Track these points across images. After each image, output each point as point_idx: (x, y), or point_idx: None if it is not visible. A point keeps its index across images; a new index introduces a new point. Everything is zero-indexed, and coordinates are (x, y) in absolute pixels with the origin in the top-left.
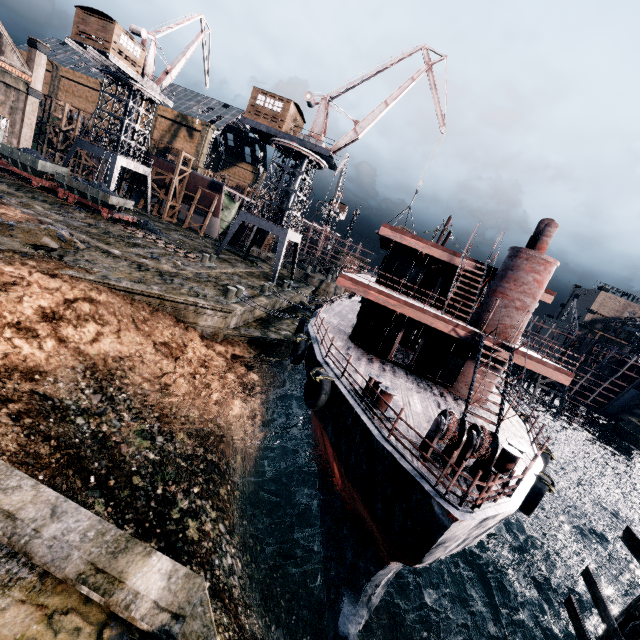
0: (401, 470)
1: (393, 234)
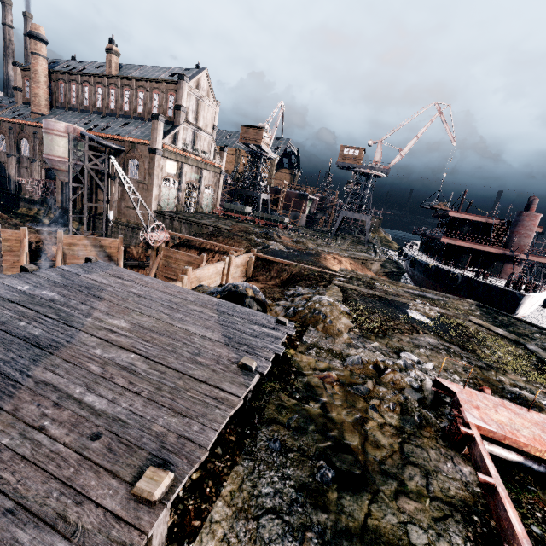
0: (503, 290)
1: (456, 214)
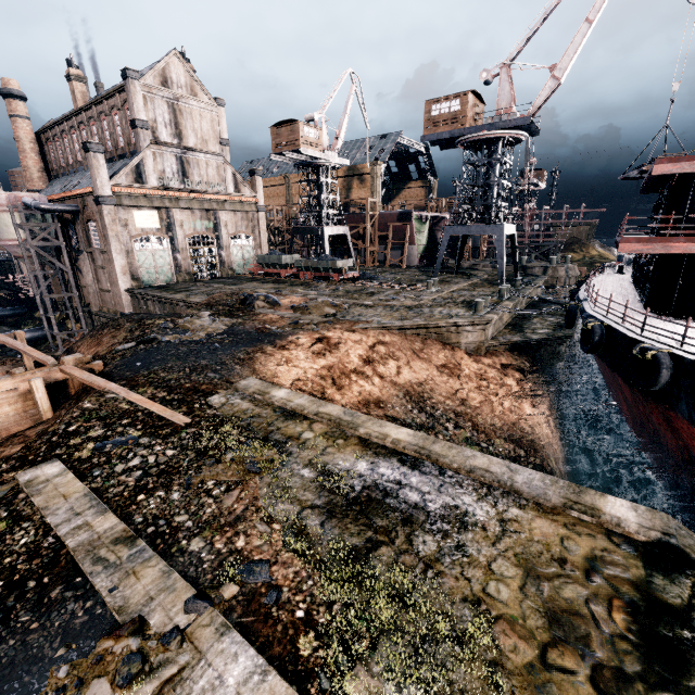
0: None
1: (676, 167)
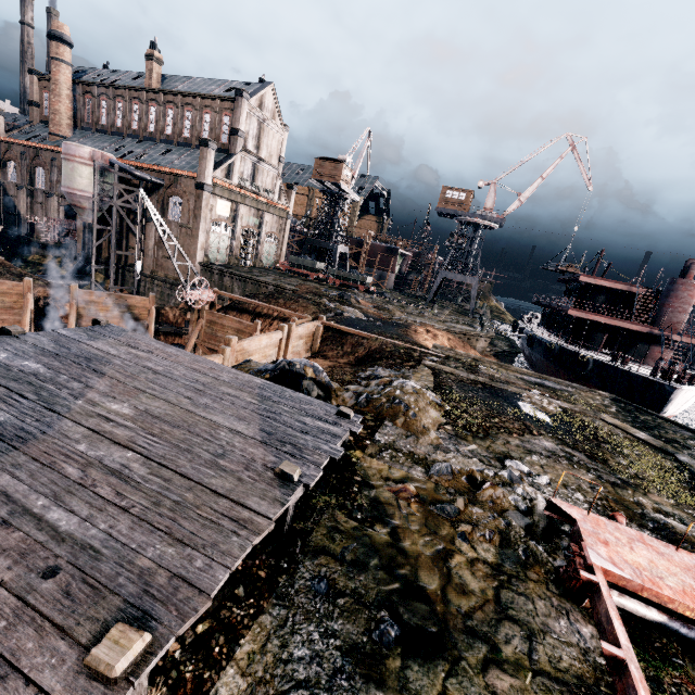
0: (647, 380)
1: (589, 279)
